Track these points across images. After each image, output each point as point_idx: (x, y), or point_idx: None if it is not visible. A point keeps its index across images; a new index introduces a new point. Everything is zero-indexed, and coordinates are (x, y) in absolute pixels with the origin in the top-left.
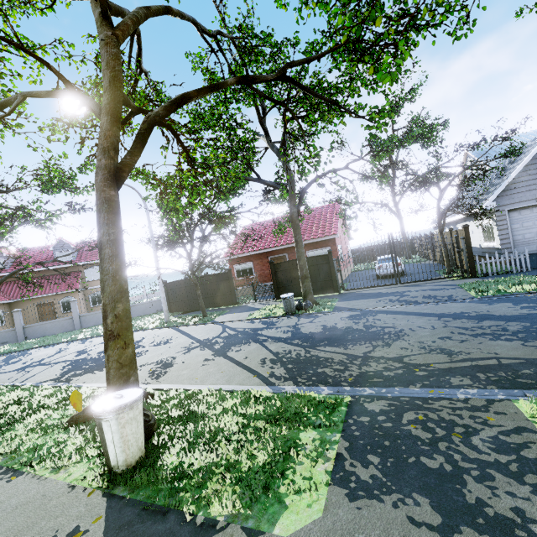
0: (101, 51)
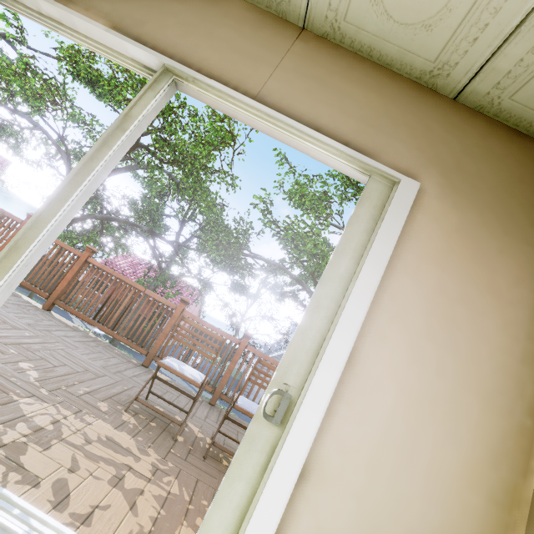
0: None
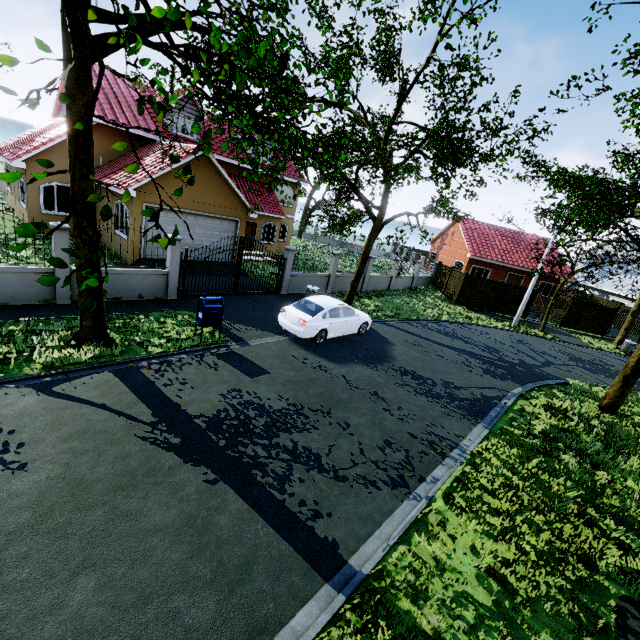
0: None
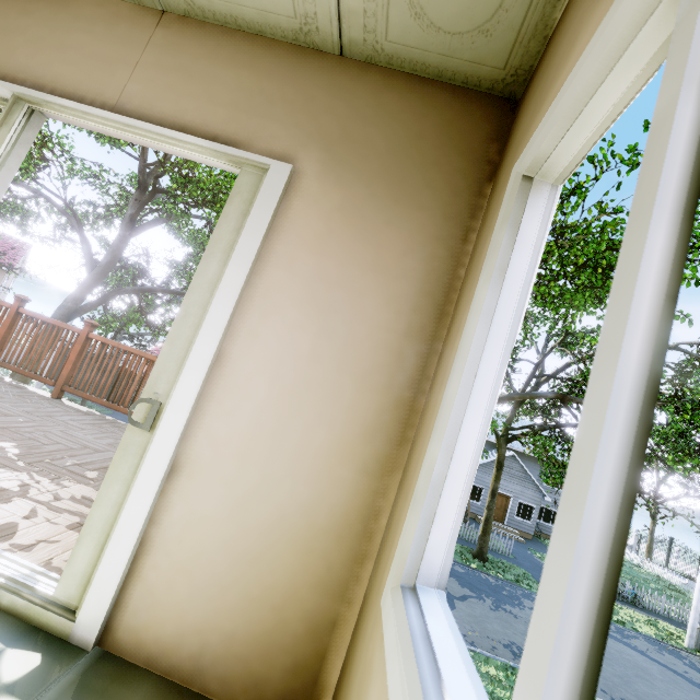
0: (115, 242)
